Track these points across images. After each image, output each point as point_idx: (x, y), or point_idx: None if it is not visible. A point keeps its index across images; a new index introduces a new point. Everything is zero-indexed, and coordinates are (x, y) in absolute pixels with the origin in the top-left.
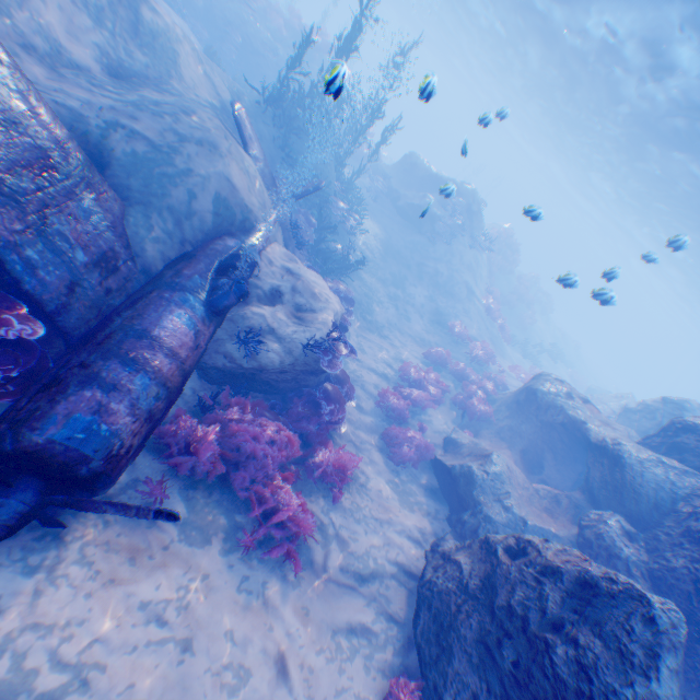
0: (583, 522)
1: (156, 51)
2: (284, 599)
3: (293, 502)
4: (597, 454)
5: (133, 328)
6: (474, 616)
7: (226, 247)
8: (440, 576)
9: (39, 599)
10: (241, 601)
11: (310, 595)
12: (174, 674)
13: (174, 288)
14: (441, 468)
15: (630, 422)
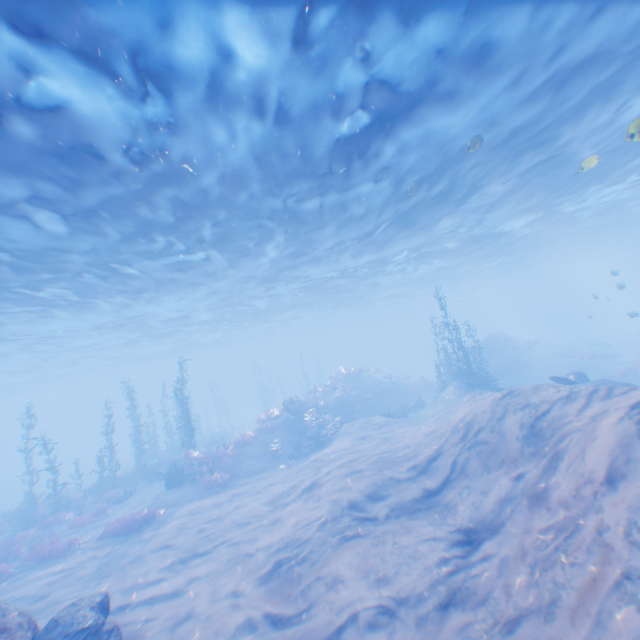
0: None
1: None
2: None
3: None
4: None
5: None
6: None
7: None
8: None
9: None
10: None
11: None
12: None
13: None
14: None
15: None
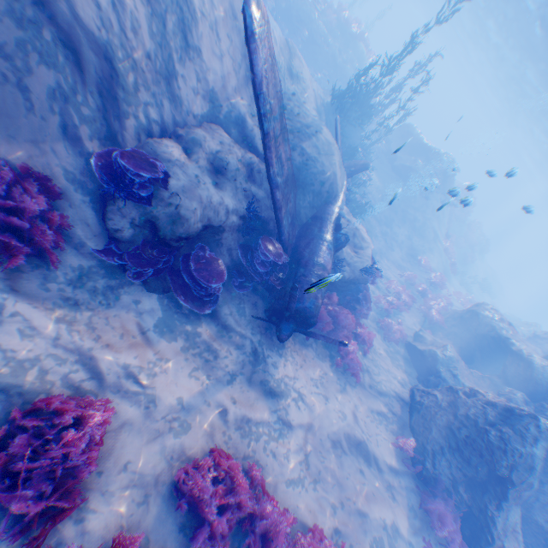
0: (500, 392)
1: (297, 83)
2: (351, 392)
3: (354, 350)
4: (514, 358)
5: (315, 259)
6: (444, 416)
7: (333, 213)
8: (424, 399)
9: (284, 366)
10: (338, 387)
11: (360, 393)
12: (323, 406)
13: (321, 238)
14: (413, 349)
15: (536, 345)
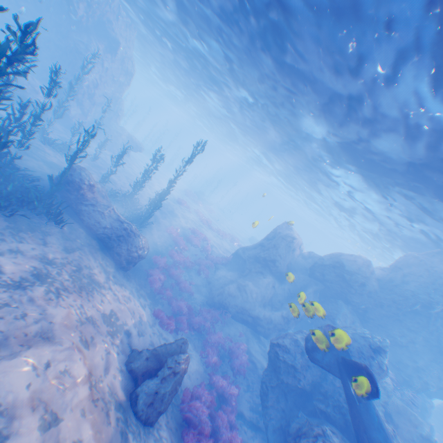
0: None
1: None
2: None
3: None
4: None
5: None
6: None
7: None
8: None
9: None
10: None
11: None
12: None
13: None
14: None
15: None
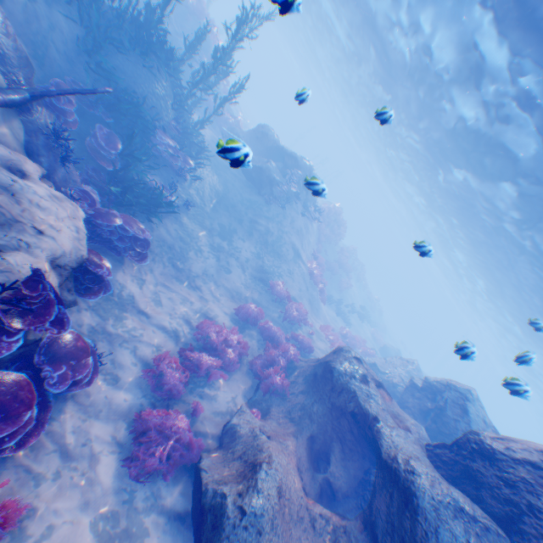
0: None
1: None
2: None
3: None
4: (388, 478)
5: None
6: None
7: None
8: None
9: None
10: None
11: None
12: None
13: None
14: (198, 483)
15: (416, 398)
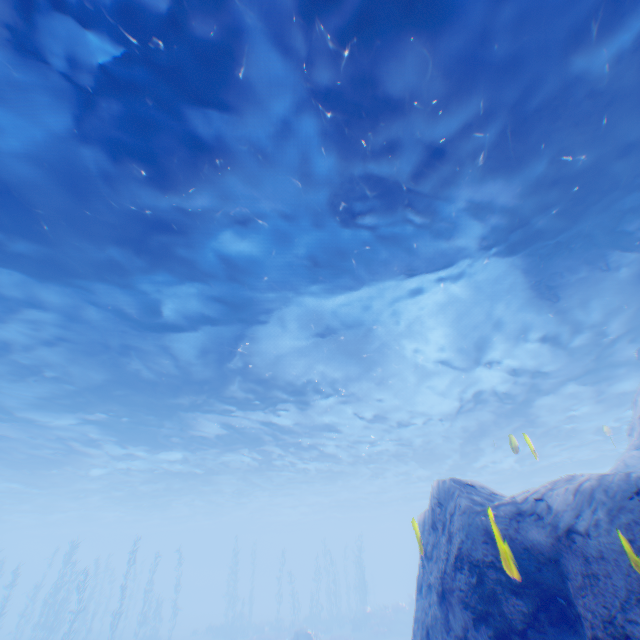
0: None
1: None
2: None
3: None
4: None
5: None
6: None
7: None
8: None
9: None
10: None
11: None
12: None
13: None
14: None
15: None
